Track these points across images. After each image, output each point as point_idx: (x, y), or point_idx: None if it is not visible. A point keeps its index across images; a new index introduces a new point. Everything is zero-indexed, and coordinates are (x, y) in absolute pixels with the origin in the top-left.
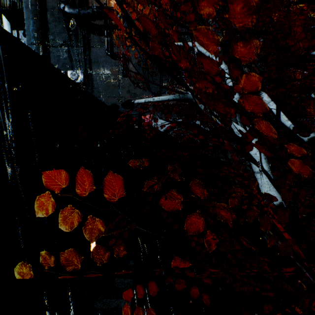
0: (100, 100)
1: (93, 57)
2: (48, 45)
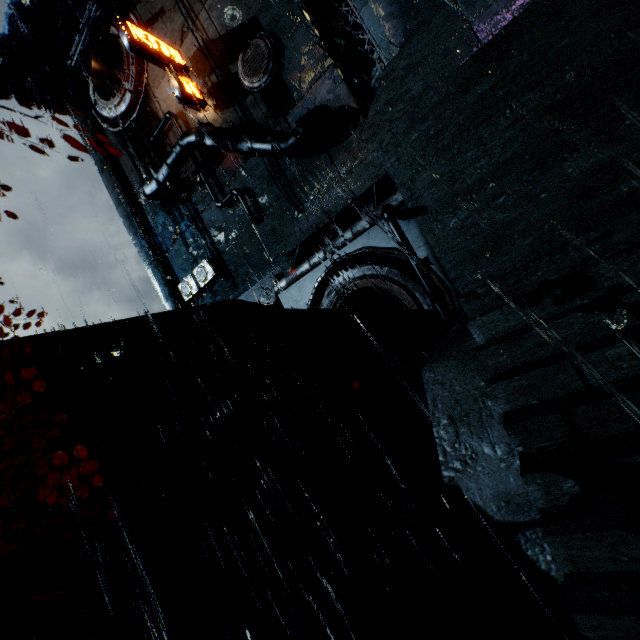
0: (212, 303)
1: (210, 226)
2: (164, 251)
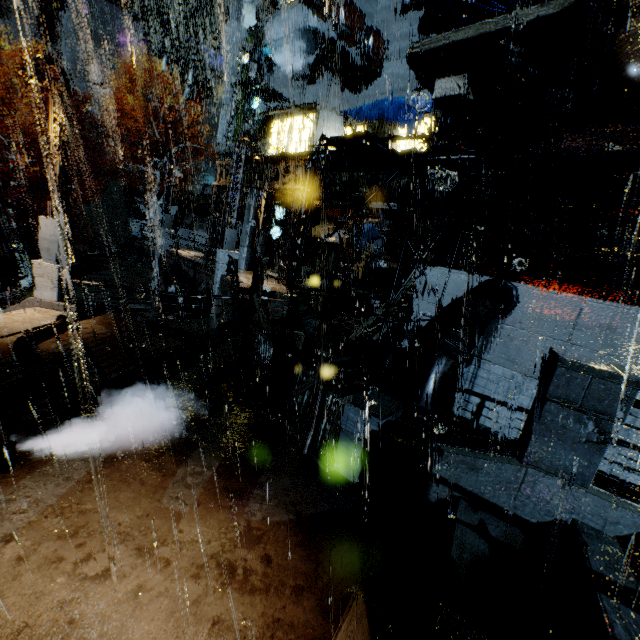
0: None
1: None
2: None
